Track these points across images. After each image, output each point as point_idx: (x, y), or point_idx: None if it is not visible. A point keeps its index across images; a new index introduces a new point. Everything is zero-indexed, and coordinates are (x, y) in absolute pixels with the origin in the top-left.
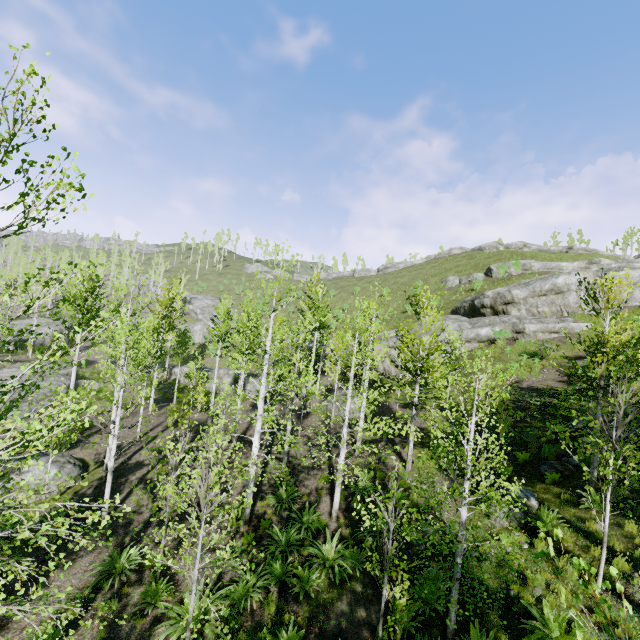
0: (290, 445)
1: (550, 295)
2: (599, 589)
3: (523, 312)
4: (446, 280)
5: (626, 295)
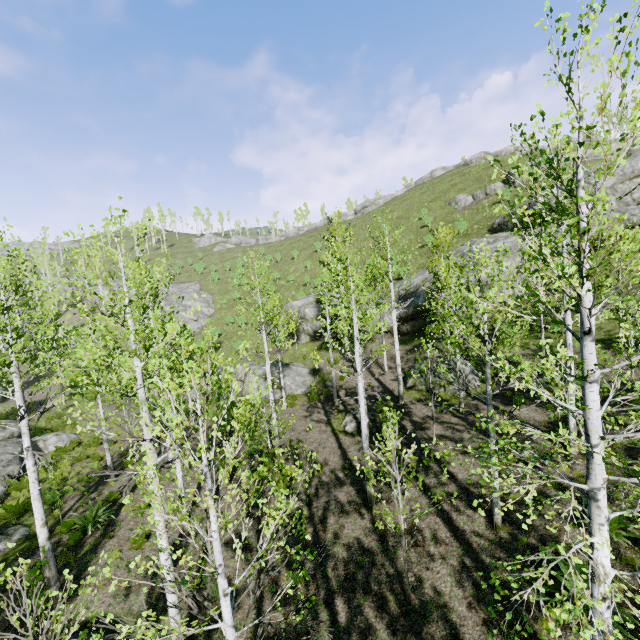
0: (441, 462)
1: None
2: None
3: (613, 204)
4: (455, 201)
5: None
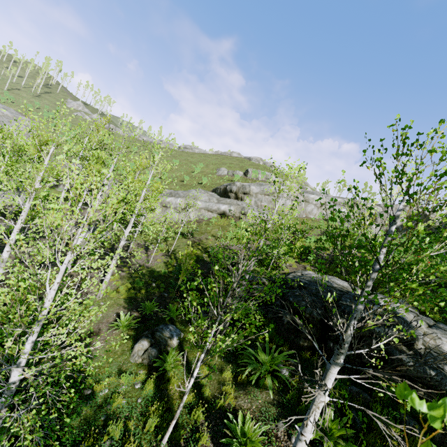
0: None
1: (271, 196)
2: (163, 444)
3: (252, 202)
4: (219, 169)
5: (309, 210)
